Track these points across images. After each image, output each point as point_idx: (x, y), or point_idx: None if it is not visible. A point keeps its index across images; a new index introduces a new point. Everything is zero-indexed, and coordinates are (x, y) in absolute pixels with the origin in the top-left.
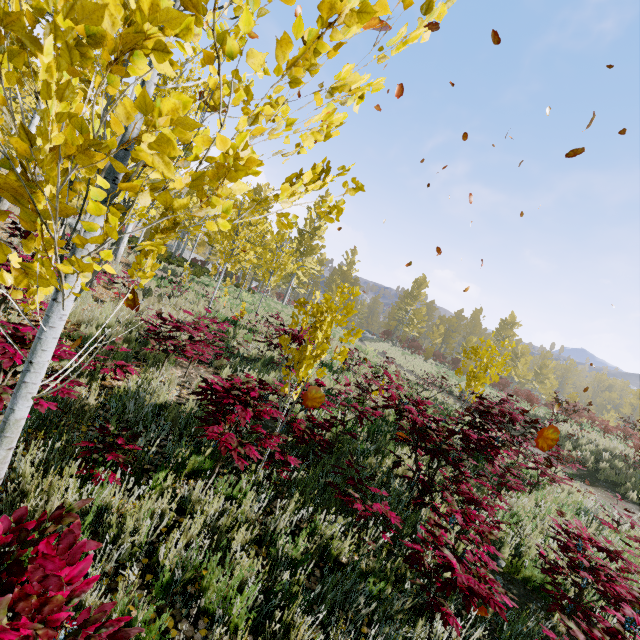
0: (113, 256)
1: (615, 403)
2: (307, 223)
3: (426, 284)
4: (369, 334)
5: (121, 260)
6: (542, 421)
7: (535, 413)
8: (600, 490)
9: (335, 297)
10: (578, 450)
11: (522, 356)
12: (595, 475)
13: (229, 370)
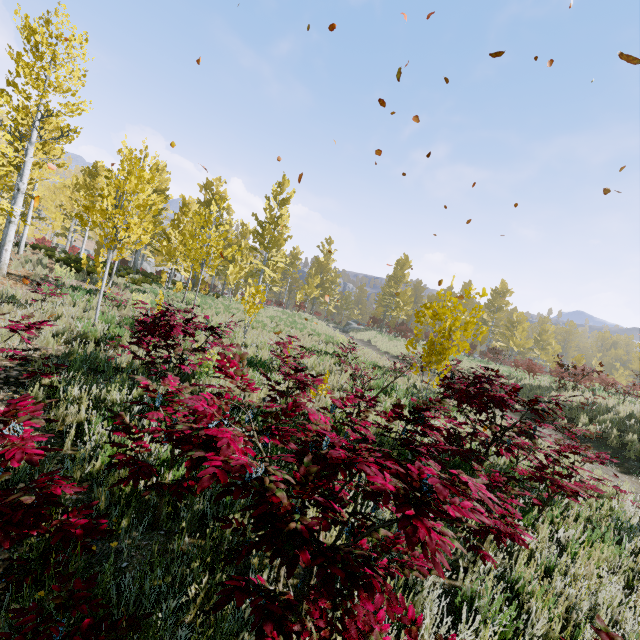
0: (7, 270)
1: (623, 360)
2: (267, 213)
3: (408, 264)
4: (355, 324)
5: (18, 273)
6: (548, 392)
7: (539, 384)
8: (633, 473)
9: (312, 290)
10: (596, 423)
11: (519, 324)
12: (622, 452)
13: (39, 393)
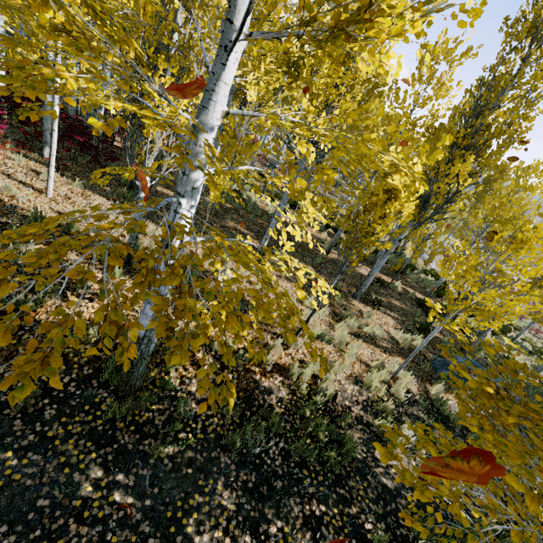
0: None
1: None
2: None
3: None
4: None
5: None
6: None
7: None
8: None
9: None
10: None
11: None
12: None
13: None
